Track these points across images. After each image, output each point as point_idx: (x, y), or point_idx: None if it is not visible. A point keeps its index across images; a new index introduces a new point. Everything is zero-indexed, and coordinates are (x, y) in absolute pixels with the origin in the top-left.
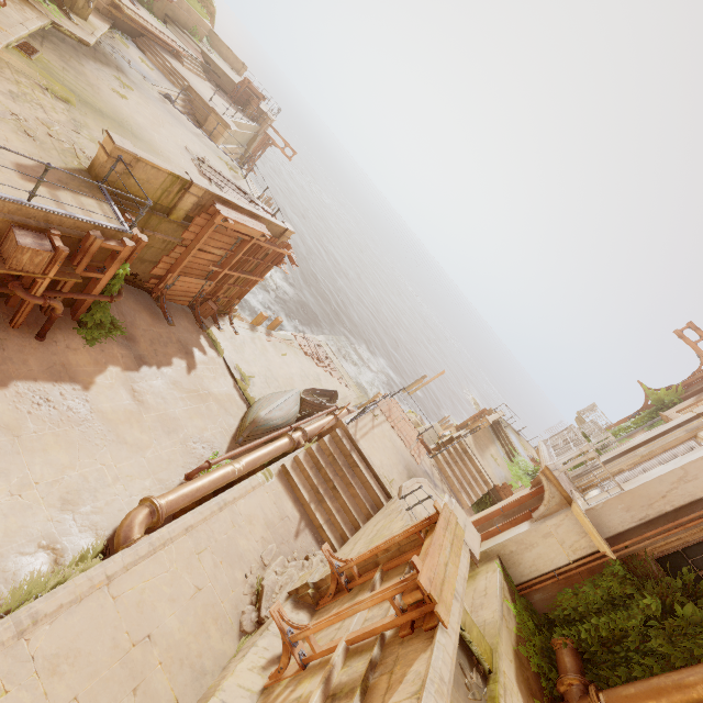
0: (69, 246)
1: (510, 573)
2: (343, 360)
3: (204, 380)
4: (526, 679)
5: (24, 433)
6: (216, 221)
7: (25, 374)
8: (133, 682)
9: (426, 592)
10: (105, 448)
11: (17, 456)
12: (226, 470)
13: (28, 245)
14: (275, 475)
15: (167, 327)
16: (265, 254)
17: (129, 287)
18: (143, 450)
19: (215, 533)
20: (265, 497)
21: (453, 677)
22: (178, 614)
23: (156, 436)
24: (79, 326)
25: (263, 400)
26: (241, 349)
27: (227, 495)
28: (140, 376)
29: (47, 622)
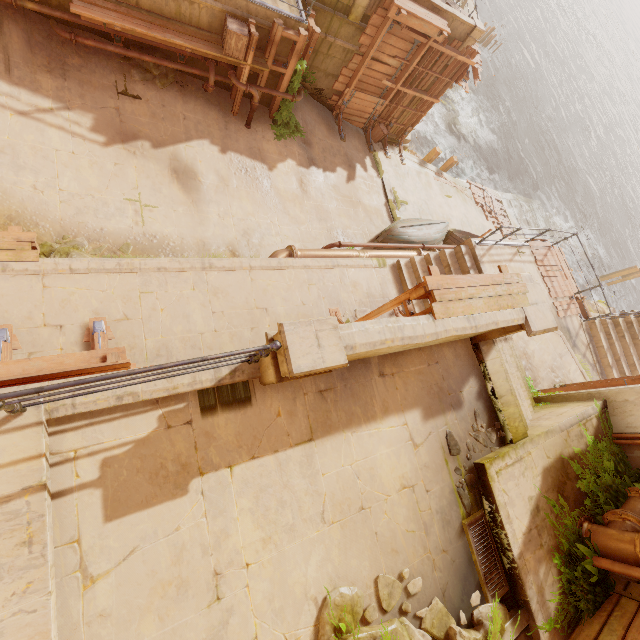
0: (263, 39)
1: (611, 420)
2: (524, 224)
3: (359, 191)
4: (561, 481)
5: (231, 185)
6: (390, 15)
7: (236, 148)
8: (252, 324)
9: (428, 288)
10: (275, 213)
11: (225, 196)
12: (351, 252)
13: (233, 30)
14: (388, 265)
15: (339, 142)
16: (444, 66)
17: (315, 102)
18: (299, 224)
19: (325, 279)
20: (373, 276)
21: (418, 342)
22: (286, 309)
23: (310, 219)
24: (273, 124)
25: (405, 219)
26: (402, 178)
27: (342, 261)
28: (308, 172)
29: (216, 271)
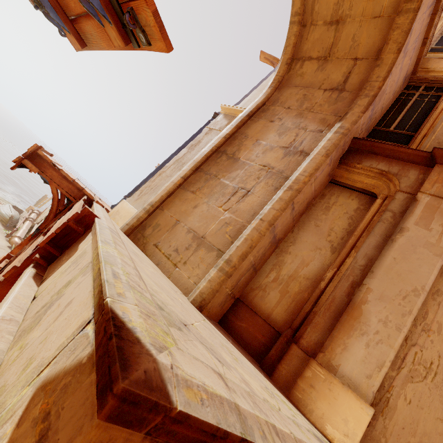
0: None
1: None
2: None
3: None
4: None
5: None
6: None
7: None
8: None
9: None
10: None
11: None
12: (24, 230)
13: None
14: None
15: None
16: None
17: None
18: None
19: None
20: None
21: None
22: None
23: None
24: None
25: (2, 209)
26: None
27: None
28: None
29: None
